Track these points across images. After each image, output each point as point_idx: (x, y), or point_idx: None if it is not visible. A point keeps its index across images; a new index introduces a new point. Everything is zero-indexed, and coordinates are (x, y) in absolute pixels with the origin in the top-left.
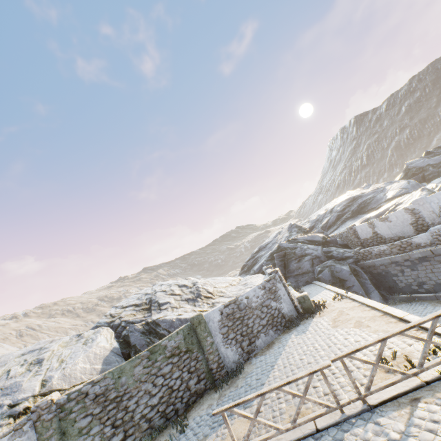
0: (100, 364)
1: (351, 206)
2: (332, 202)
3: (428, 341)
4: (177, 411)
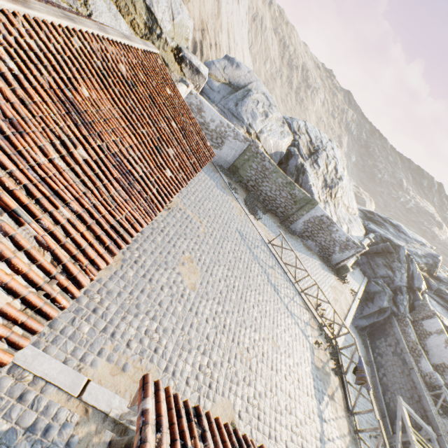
0: (274, 151)
1: None
2: None
3: (333, 321)
4: (267, 206)
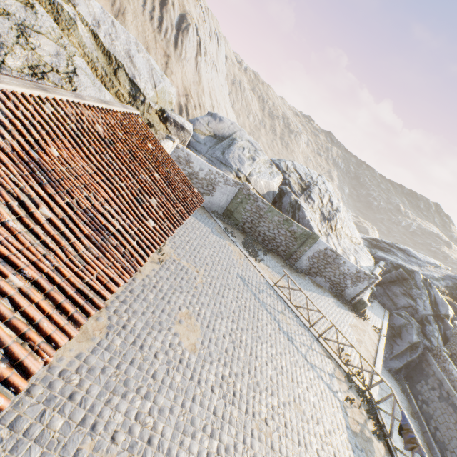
0: (266, 191)
1: None
2: None
3: (362, 369)
4: (267, 246)
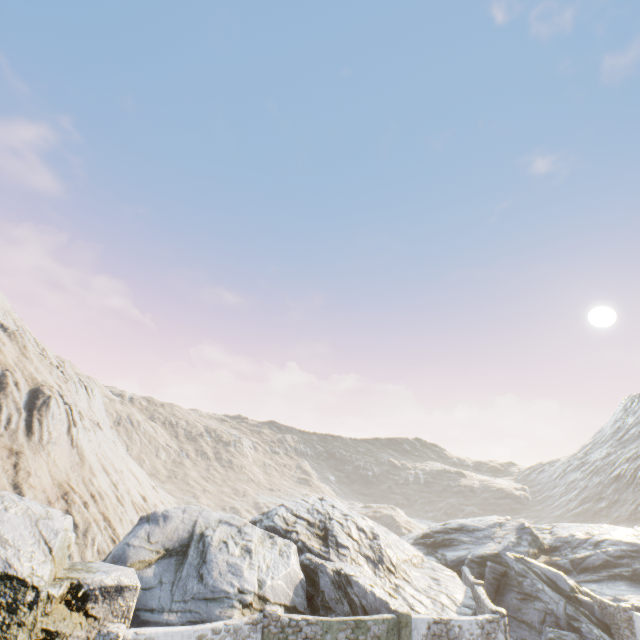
0: (292, 591)
1: (635, 559)
2: (602, 528)
3: None
4: None
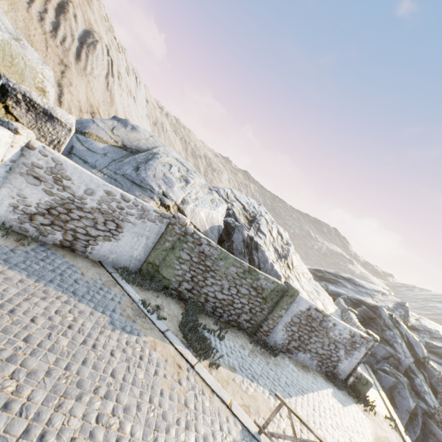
0: (208, 227)
1: None
2: None
3: None
4: (221, 316)
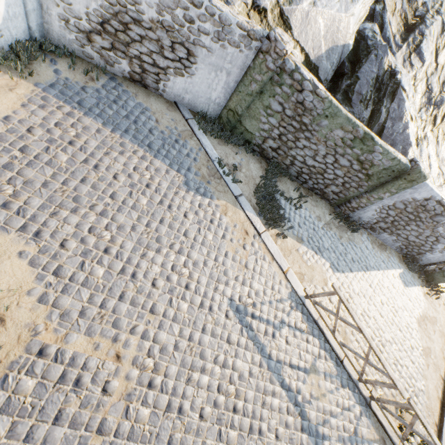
0: (325, 49)
1: None
2: None
3: None
4: (305, 183)
